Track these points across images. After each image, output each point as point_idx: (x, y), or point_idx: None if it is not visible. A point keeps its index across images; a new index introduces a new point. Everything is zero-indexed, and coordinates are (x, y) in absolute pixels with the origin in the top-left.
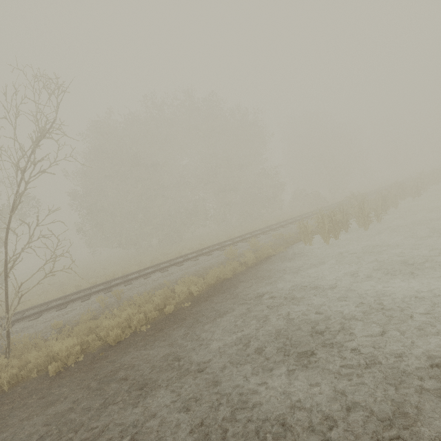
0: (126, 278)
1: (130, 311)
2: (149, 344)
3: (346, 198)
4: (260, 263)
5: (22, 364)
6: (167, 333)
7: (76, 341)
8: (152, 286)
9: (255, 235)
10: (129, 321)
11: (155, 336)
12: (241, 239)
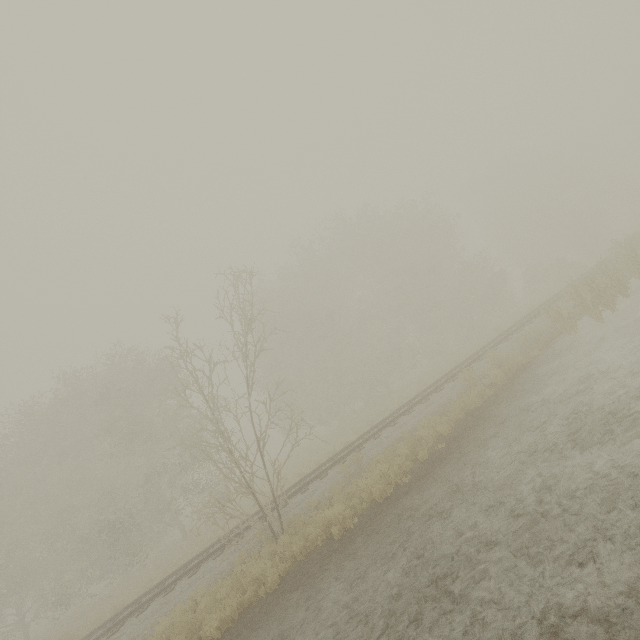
0: (353, 446)
1: (382, 467)
2: (420, 488)
3: (608, 250)
4: (513, 377)
5: (304, 537)
6: (434, 474)
7: (343, 506)
8: (389, 442)
9: (491, 348)
10: (384, 478)
11: (422, 481)
12: (473, 359)
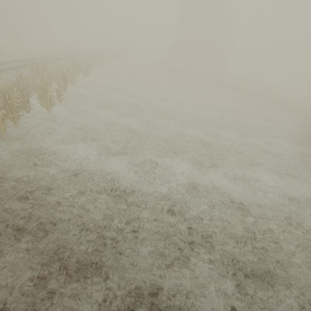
0: None
1: None
2: None
3: (27, 63)
4: None
5: None
6: None
7: None
8: None
9: None
10: None
11: None
12: None
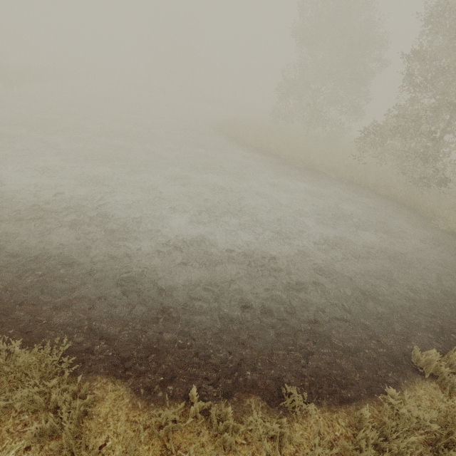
0: None
1: None
2: None
3: None
4: None
5: None
6: None
7: None
8: None
9: None
10: None
11: None
12: None
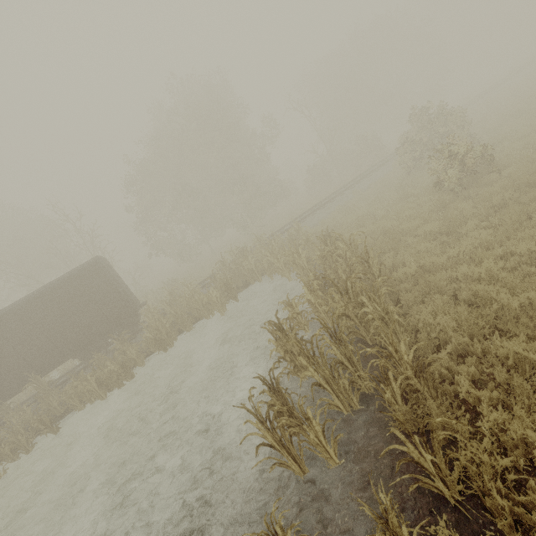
0: None
1: None
2: None
3: None
4: None
5: None
6: None
7: None
8: None
9: None
10: None
11: None
12: None
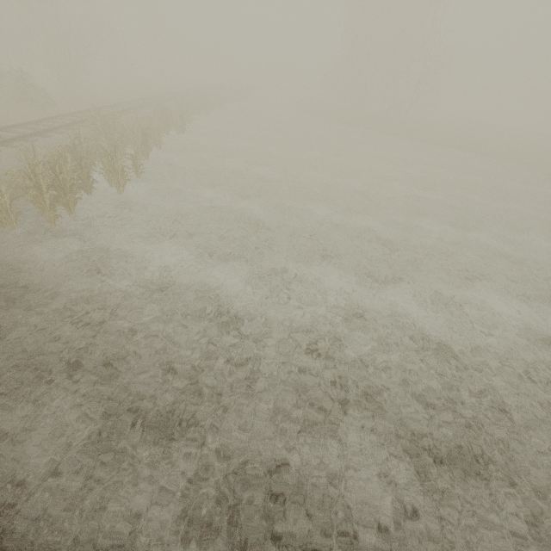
0: None
1: None
2: None
3: (88, 116)
4: None
5: None
6: None
7: None
8: None
9: None
10: None
11: None
12: None
